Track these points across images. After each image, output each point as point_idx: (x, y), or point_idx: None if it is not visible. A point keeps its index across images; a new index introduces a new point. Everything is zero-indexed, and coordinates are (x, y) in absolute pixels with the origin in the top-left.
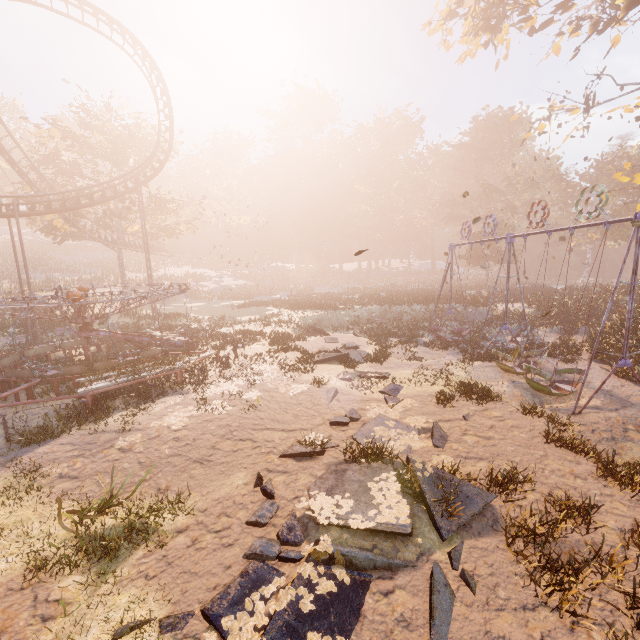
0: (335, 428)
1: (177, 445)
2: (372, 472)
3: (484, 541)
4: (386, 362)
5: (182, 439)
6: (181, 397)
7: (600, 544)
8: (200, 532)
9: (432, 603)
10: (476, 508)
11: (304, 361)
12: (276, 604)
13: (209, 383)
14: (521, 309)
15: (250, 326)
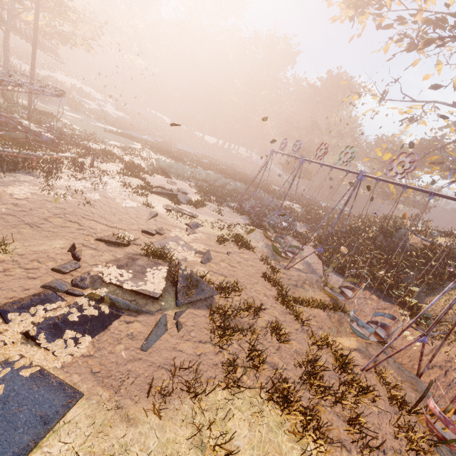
0: (144, 235)
1: (14, 209)
2: (154, 264)
3: (199, 311)
4: (200, 209)
5: (20, 206)
6: (31, 178)
7: (255, 325)
8: (13, 266)
9: (152, 330)
10: (204, 296)
11: (144, 188)
12: (52, 313)
13: (60, 176)
14: (296, 208)
15: (114, 150)
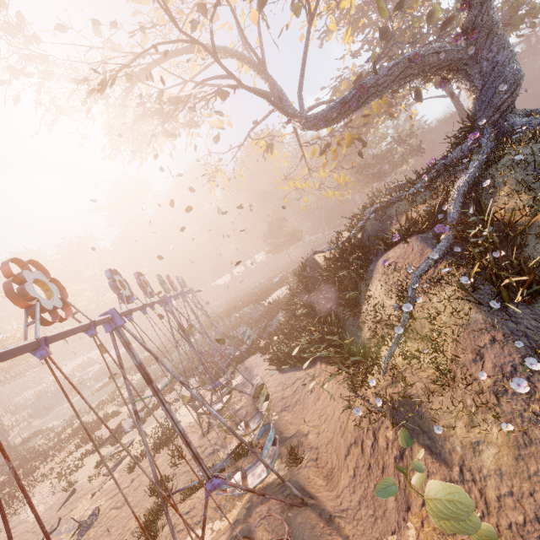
0: None
1: None
2: None
3: None
4: (148, 420)
5: None
6: None
7: None
8: None
9: None
10: None
11: (86, 454)
12: None
13: None
14: (284, 293)
15: (89, 416)
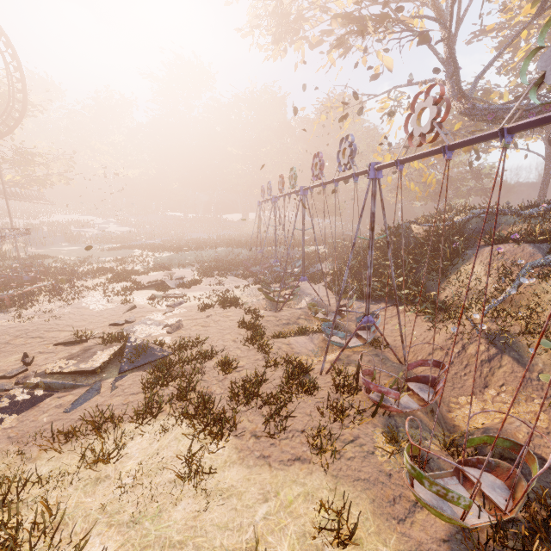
0: (112, 328)
1: None
2: (108, 347)
3: (143, 372)
4: (194, 287)
5: None
6: (2, 315)
7: (205, 367)
8: None
9: (80, 396)
10: (154, 358)
11: (130, 288)
12: None
13: (34, 305)
14: (322, 250)
15: (108, 265)
